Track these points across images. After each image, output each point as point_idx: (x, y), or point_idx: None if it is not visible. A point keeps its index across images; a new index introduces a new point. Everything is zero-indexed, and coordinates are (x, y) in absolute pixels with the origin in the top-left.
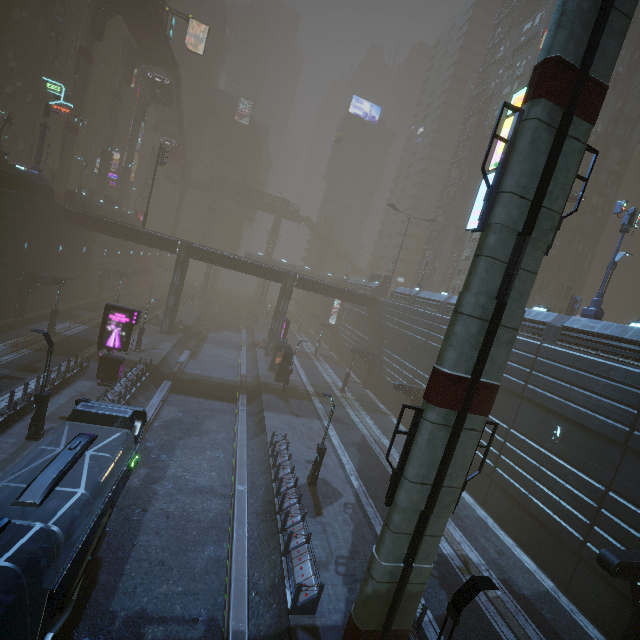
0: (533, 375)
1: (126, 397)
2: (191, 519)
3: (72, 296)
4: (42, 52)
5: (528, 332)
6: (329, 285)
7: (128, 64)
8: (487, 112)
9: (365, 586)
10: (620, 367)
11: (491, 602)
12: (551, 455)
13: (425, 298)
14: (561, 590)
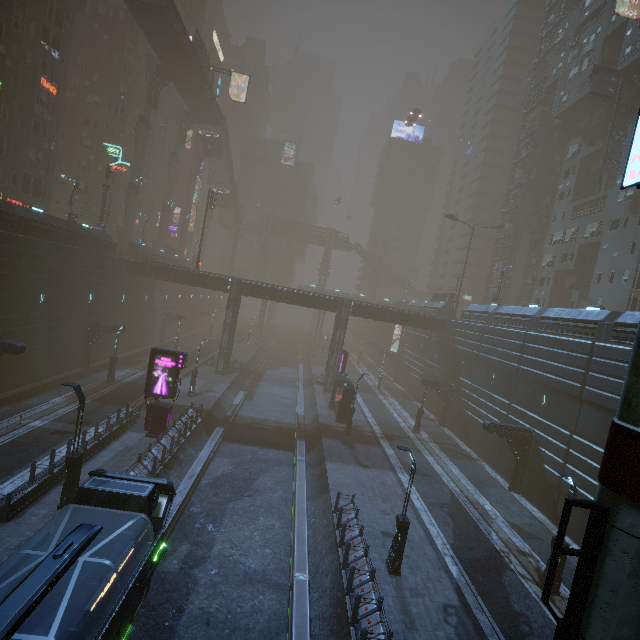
0: None
1: (173, 450)
2: (237, 626)
3: (136, 342)
4: (110, 127)
5: None
6: (388, 309)
7: (182, 126)
8: (551, 101)
9: None
10: None
11: None
12: None
13: (508, 314)
14: None
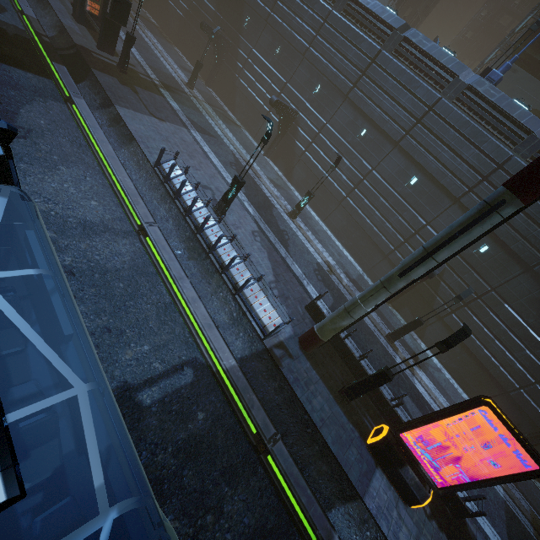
0: (418, 128)
1: None
2: (106, 270)
3: None
4: None
5: (432, 79)
6: None
7: None
8: None
9: (341, 321)
10: (495, 142)
11: (345, 288)
12: (399, 197)
13: None
14: (364, 271)
